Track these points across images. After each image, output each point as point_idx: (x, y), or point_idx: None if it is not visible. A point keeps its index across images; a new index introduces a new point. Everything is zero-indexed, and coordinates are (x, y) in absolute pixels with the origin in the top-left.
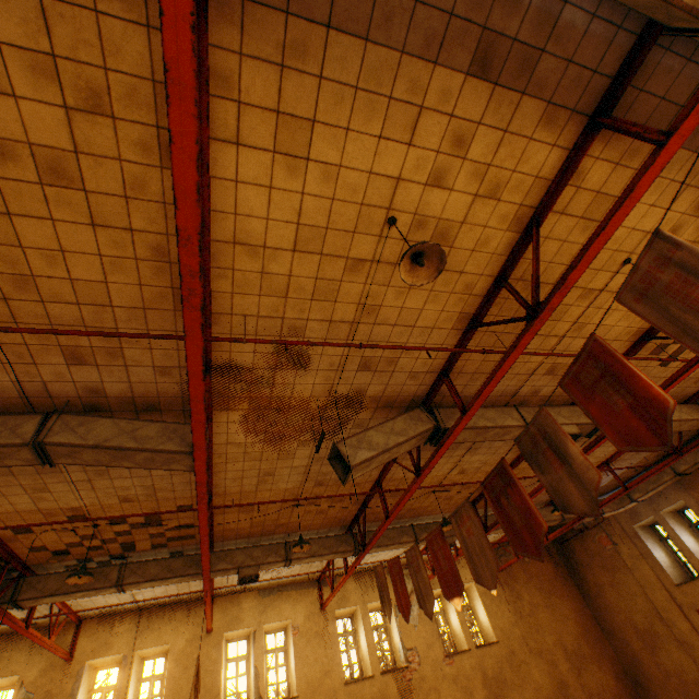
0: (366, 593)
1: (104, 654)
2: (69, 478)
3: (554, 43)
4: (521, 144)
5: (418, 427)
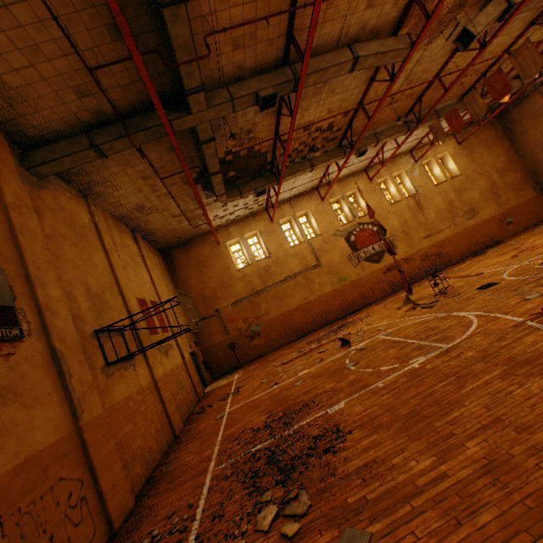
0: (390, 170)
1: (284, 217)
2: (319, 100)
3: None
4: None
5: (499, 9)
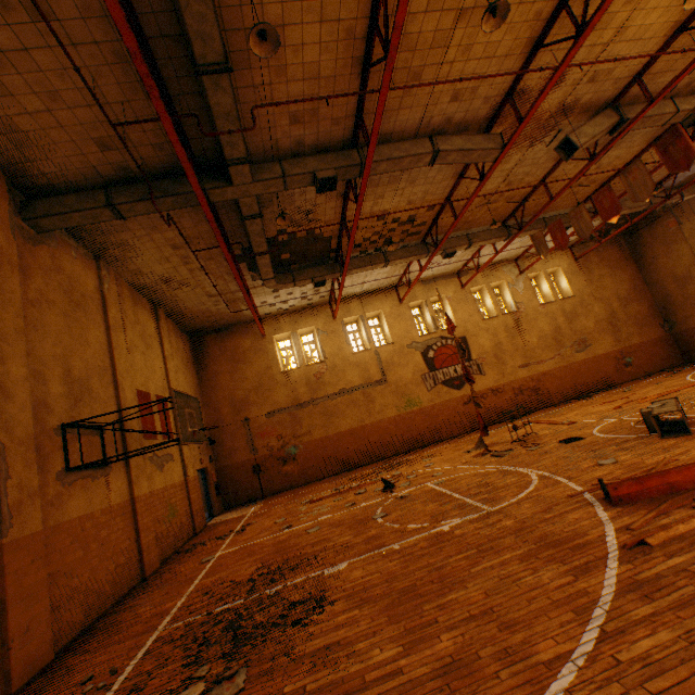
0: (488, 278)
1: (350, 316)
2: (396, 188)
3: None
4: None
5: (610, 122)
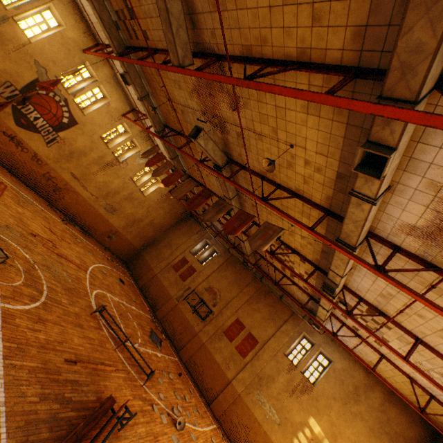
0: (138, 136)
1: None
2: None
3: (347, 198)
4: (320, 190)
5: (219, 161)
